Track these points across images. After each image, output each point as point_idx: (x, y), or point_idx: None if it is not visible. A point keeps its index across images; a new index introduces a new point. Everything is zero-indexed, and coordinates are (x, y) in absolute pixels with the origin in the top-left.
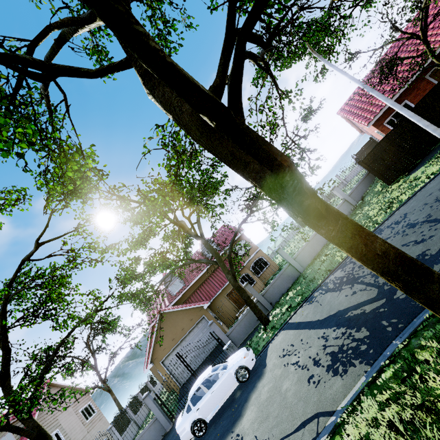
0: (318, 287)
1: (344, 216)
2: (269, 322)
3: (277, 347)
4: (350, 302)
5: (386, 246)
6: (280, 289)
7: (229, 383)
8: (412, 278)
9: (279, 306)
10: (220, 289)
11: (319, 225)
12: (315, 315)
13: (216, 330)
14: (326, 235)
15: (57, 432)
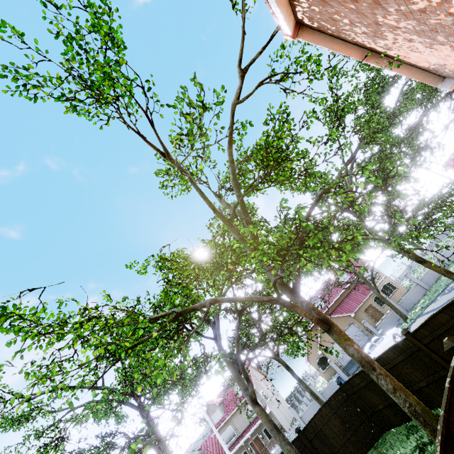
0: (439, 294)
1: (429, 262)
2: (408, 318)
3: (416, 324)
4: (453, 295)
5: (441, 268)
6: (412, 301)
7: (390, 342)
8: (448, 274)
9: (413, 309)
10: (358, 306)
11: (422, 264)
12: (436, 306)
13: (368, 326)
14: (425, 266)
15: (263, 391)
